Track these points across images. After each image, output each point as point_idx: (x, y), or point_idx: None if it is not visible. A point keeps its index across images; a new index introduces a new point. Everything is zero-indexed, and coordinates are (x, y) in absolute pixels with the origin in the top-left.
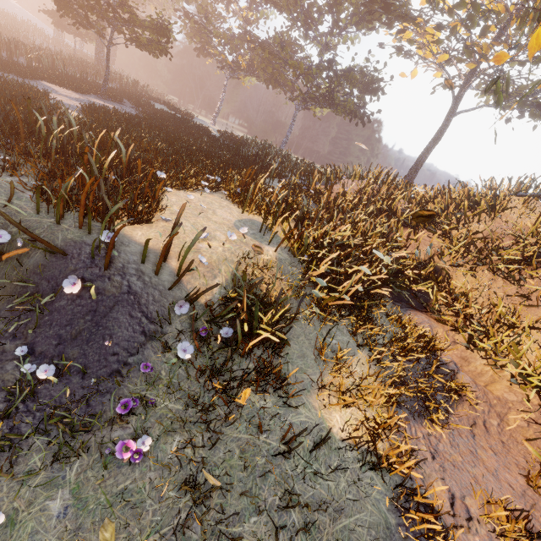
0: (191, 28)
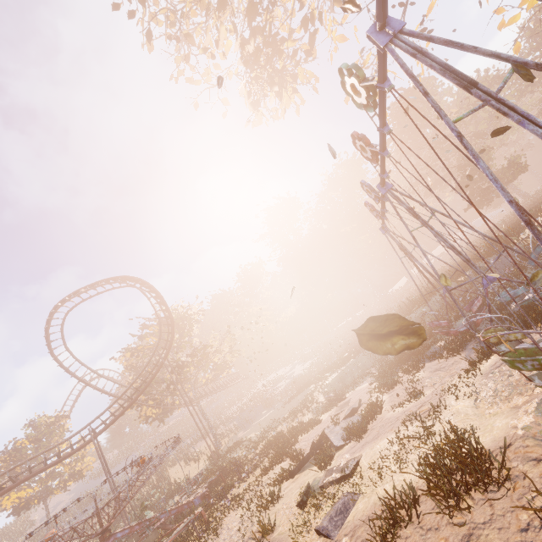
0: None
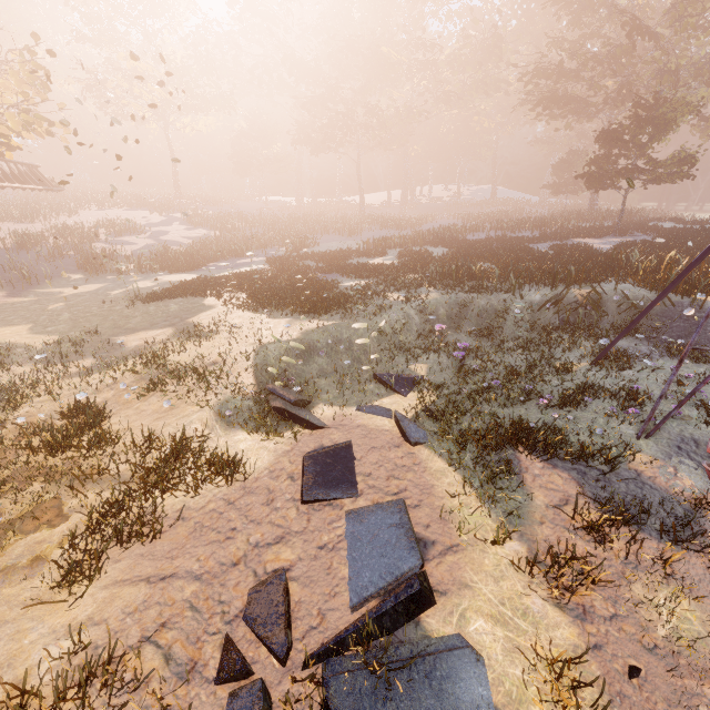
0: (706, 126)
